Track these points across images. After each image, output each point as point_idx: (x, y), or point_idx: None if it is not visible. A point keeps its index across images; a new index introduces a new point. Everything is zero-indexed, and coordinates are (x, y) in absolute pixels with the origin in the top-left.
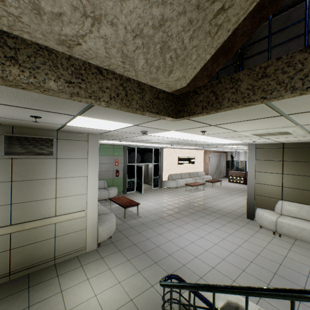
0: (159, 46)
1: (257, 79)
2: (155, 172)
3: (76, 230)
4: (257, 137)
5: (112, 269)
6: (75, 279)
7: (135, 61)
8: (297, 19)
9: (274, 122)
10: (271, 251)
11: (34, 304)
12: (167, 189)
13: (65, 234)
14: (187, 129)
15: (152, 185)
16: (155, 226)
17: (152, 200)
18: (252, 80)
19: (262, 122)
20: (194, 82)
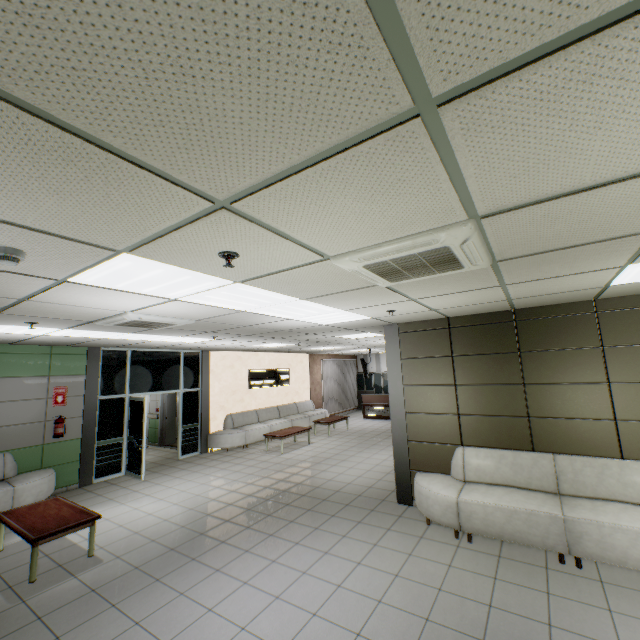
0: None
1: None
2: (187, 412)
3: None
4: (392, 294)
5: None
6: None
7: None
8: None
9: (408, 190)
10: (456, 597)
11: None
12: (220, 453)
13: None
14: (161, 236)
15: (179, 449)
16: (135, 592)
17: (164, 494)
18: None
19: (371, 182)
20: None
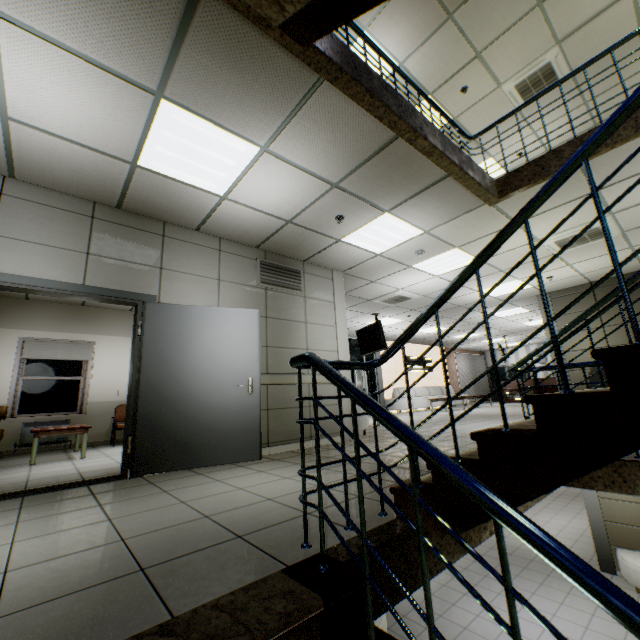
0: None
1: None
2: None
3: None
4: None
5: None
6: None
7: None
8: None
9: None
10: None
11: None
12: None
13: None
14: None
15: None
16: (446, 609)
17: None
18: None
19: None
20: None
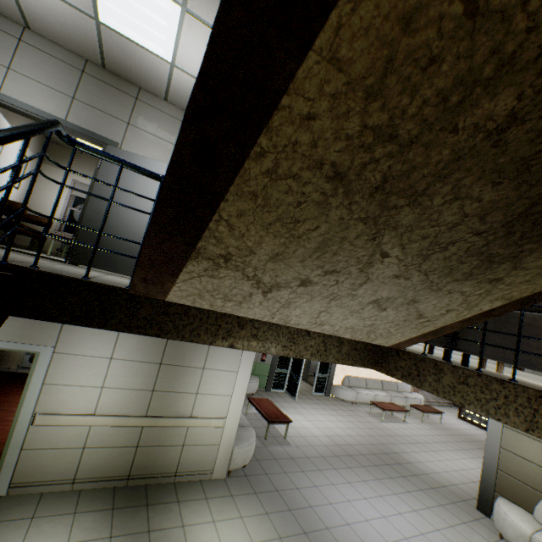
0: (365, 331)
1: (458, 382)
2: (322, 366)
3: (207, 443)
4: None
5: (244, 518)
6: (198, 514)
7: (342, 336)
8: (514, 326)
9: None
10: None
11: (154, 531)
12: (337, 400)
13: (194, 445)
14: None
15: (313, 387)
16: (310, 470)
17: (310, 417)
18: (454, 379)
19: None
20: (398, 344)
